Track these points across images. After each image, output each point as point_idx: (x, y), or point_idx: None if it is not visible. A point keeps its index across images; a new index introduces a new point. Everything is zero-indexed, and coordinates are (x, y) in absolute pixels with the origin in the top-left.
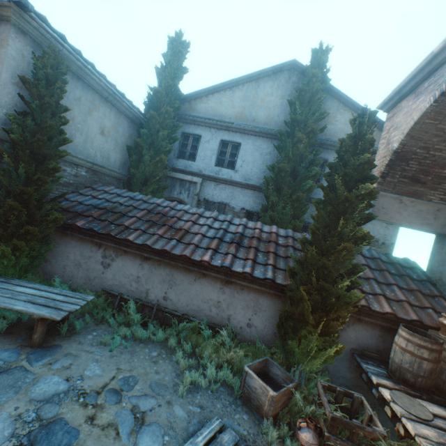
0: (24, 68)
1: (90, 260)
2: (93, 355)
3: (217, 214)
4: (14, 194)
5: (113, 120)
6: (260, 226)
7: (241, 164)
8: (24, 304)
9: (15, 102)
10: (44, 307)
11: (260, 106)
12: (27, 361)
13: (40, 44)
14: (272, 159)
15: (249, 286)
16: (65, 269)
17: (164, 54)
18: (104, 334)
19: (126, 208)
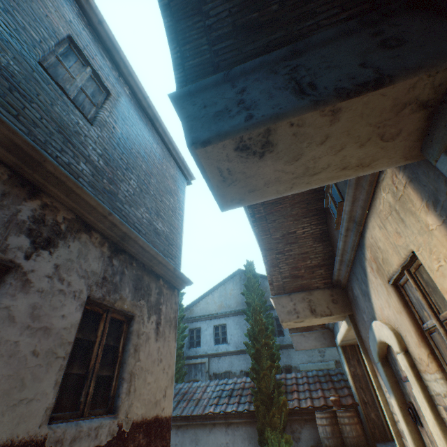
0: None
1: None
2: None
3: (217, 381)
4: None
5: None
6: (244, 379)
7: (230, 337)
8: None
9: None
10: None
11: (230, 297)
12: None
13: None
14: (248, 327)
15: (239, 421)
16: None
17: None
18: None
19: None
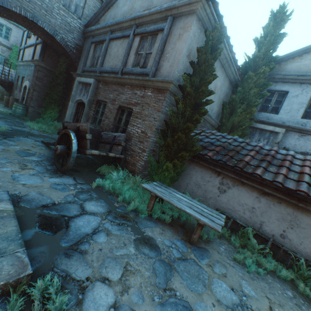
0: (193, 45)
1: (208, 183)
2: (235, 269)
3: None
4: (181, 128)
5: (221, 81)
6: None
7: None
8: (189, 209)
9: (183, 68)
10: (202, 216)
11: None
12: (194, 256)
13: (204, 27)
14: None
15: None
16: (187, 186)
17: (263, 27)
18: (230, 250)
19: (236, 147)
